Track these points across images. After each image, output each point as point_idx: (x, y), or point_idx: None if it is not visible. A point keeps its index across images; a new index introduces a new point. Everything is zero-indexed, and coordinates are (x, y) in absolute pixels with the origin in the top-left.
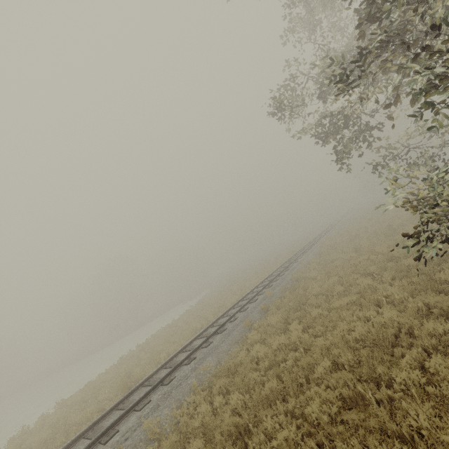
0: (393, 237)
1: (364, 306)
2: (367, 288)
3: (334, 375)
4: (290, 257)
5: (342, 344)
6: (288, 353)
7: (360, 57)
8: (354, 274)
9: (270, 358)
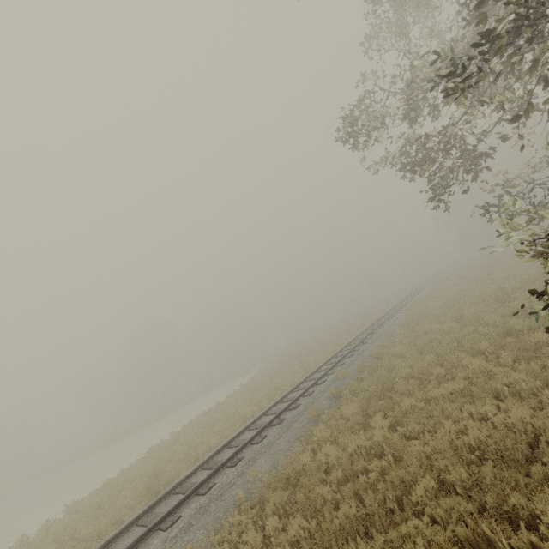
0: (508, 303)
1: (477, 398)
2: (479, 372)
3: (443, 503)
4: (368, 327)
5: (450, 453)
6: (370, 461)
7: (484, 43)
8: (458, 352)
9: (345, 467)
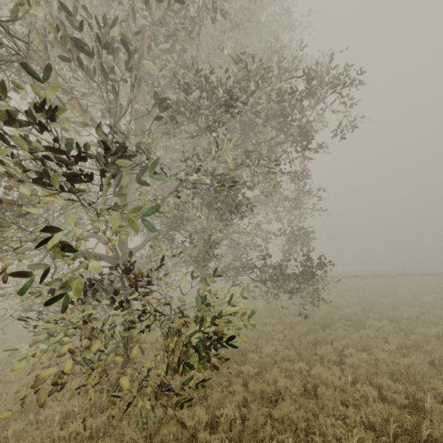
0: None
1: None
2: None
3: None
4: None
5: None
6: None
7: None
8: None
9: None
